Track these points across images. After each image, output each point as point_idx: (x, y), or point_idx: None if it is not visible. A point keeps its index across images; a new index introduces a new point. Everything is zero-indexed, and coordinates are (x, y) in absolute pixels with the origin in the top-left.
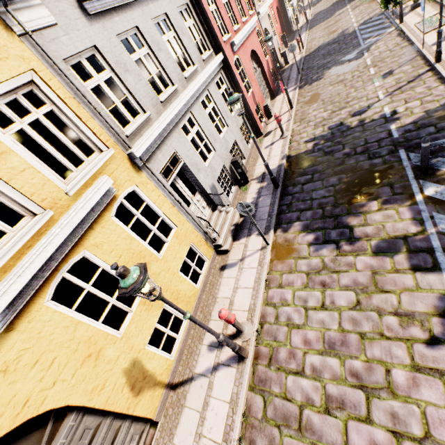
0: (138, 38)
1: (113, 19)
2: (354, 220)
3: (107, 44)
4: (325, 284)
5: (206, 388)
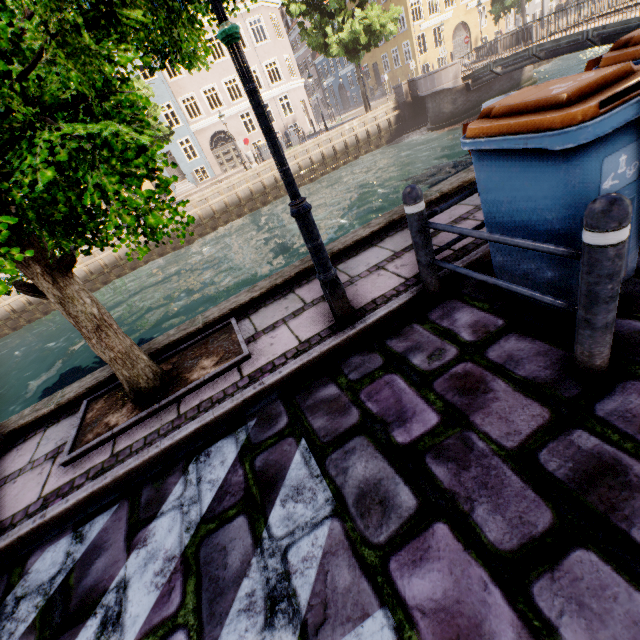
0: None
1: None
2: None
3: None
4: None
5: None
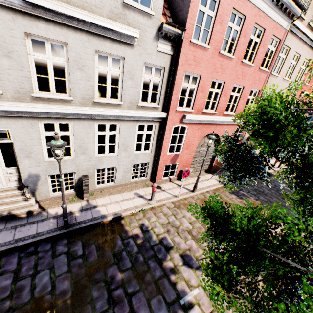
0: (64, 50)
1: (36, 23)
2: None
3: (3, 29)
4: None
5: None
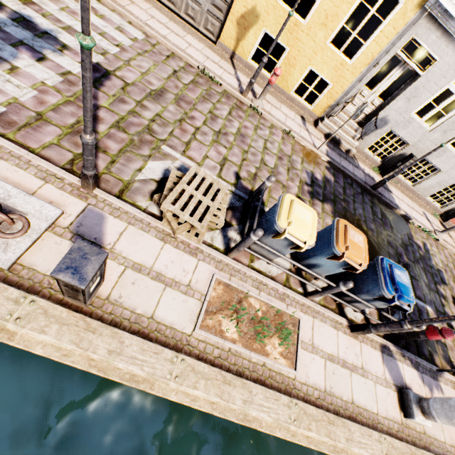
0: None
1: None
2: (329, 208)
3: None
4: (280, 159)
5: (229, 71)
